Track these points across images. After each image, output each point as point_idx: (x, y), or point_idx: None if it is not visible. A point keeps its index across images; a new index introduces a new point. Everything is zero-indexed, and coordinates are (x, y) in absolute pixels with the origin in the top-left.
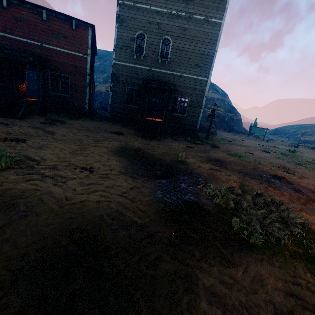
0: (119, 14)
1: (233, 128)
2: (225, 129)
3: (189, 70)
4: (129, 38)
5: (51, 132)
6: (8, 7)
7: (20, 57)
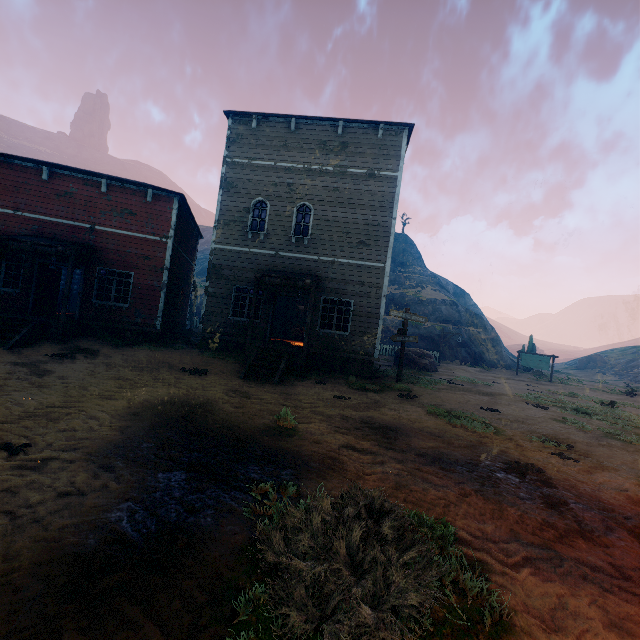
0: (225, 176)
1: (482, 356)
2: (463, 360)
3: (349, 251)
4: (240, 209)
5: (43, 372)
6: (49, 179)
7: (43, 247)
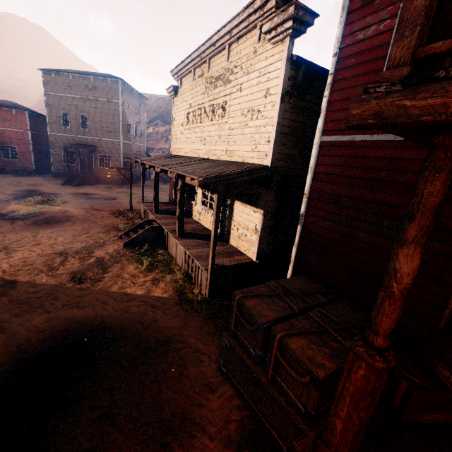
0: (47, 101)
1: None
2: None
3: (105, 135)
4: (57, 116)
5: None
6: None
7: None
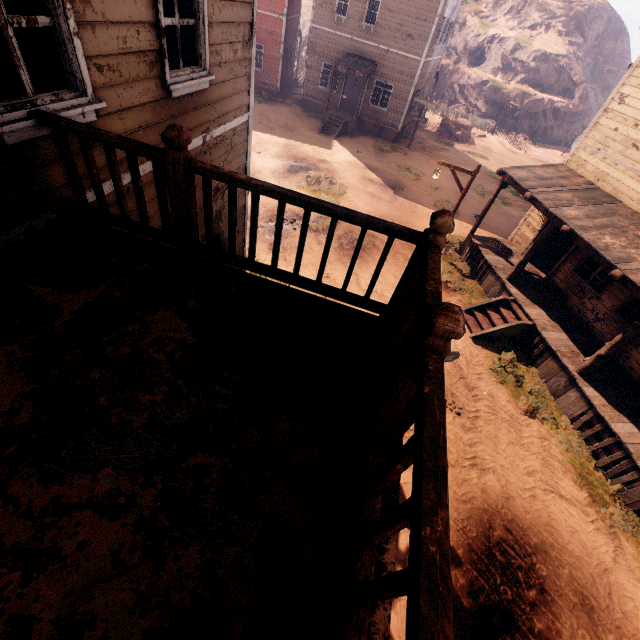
0: None
1: (547, 132)
2: (519, 134)
3: (399, 43)
4: None
5: None
6: None
7: None
